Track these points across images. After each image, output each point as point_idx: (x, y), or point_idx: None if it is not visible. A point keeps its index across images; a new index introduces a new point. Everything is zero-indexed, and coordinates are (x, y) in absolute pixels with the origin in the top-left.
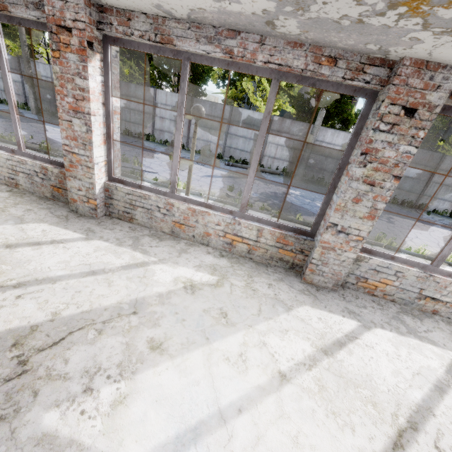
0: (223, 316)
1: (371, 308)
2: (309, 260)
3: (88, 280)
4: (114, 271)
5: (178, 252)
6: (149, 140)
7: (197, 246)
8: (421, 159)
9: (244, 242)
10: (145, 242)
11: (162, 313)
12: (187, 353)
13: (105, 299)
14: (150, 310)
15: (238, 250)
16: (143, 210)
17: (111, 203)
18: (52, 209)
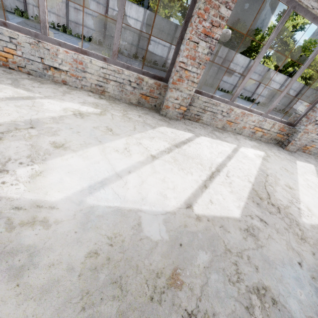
0: (287, 170)
1: (309, 158)
2: (292, 139)
3: (233, 161)
4: (234, 155)
5: (236, 140)
6: (66, 32)
7: (237, 135)
8: (259, 71)
9: (262, 131)
10: (219, 135)
11: (273, 173)
12: (298, 188)
13: (252, 171)
14: (269, 172)
15: (256, 136)
16: (210, 113)
17: (188, 109)
18: (149, 114)
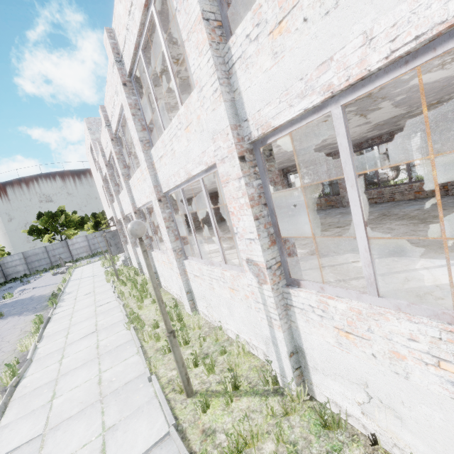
0: None
1: None
2: None
3: None
4: None
5: None
6: None
7: None
8: None
9: None
10: None
11: None
12: None
13: None
14: None
15: None
16: None
17: None
18: None
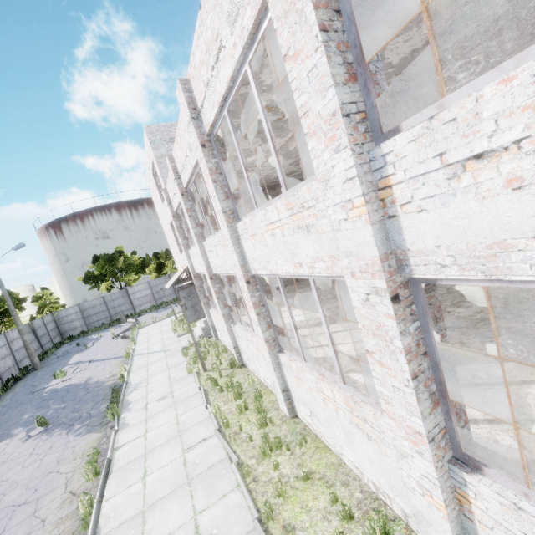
0: None
1: None
2: None
3: None
4: None
5: None
6: None
7: None
8: None
9: None
10: None
11: None
12: None
13: None
14: None
15: None
16: None
17: None
18: None
